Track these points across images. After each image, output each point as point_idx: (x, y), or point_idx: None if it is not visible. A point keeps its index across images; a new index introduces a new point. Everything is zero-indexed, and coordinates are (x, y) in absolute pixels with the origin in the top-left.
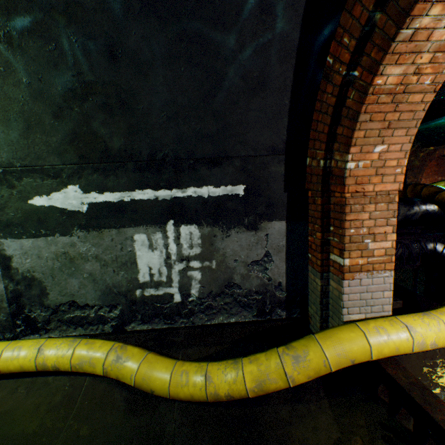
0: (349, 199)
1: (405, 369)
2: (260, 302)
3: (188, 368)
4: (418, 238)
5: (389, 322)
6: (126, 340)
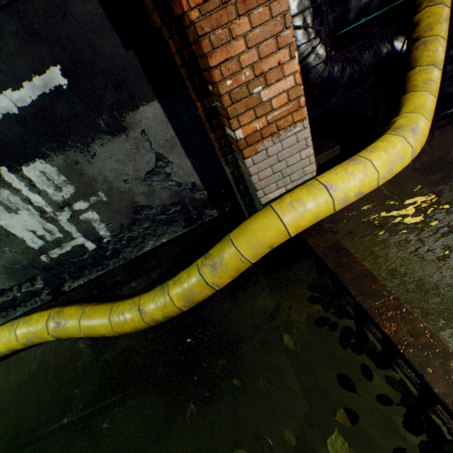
0: (201, 23)
1: (327, 233)
2: (183, 213)
3: (124, 309)
4: (369, 42)
5: (307, 189)
6: (69, 300)
